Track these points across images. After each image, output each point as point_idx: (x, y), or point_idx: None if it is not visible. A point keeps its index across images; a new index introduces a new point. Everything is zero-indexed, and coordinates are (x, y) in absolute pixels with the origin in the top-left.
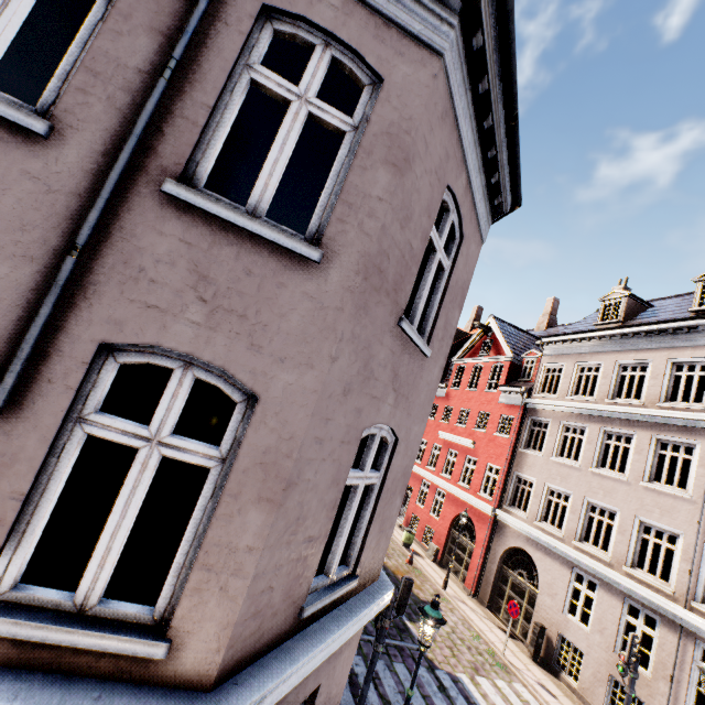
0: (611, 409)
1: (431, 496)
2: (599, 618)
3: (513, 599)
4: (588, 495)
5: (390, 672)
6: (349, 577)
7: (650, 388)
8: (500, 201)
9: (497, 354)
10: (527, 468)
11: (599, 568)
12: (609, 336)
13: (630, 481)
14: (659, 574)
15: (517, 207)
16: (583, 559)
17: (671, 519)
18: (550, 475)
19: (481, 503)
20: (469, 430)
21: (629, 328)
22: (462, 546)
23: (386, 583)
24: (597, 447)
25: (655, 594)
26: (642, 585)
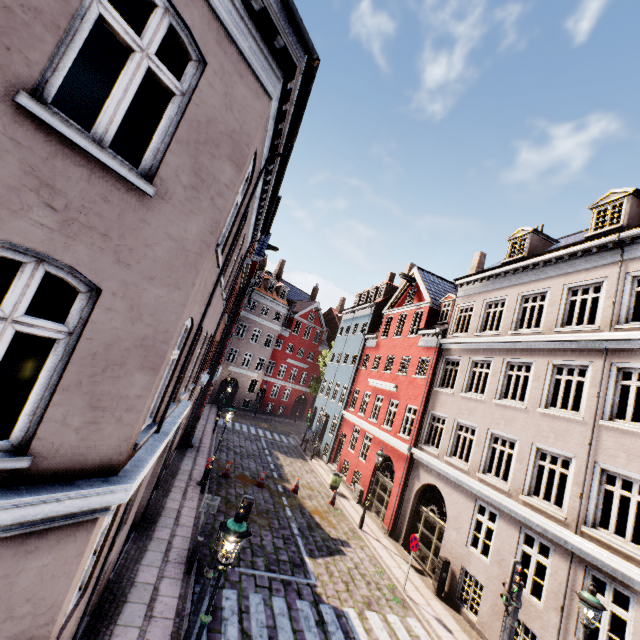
0: (513, 339)
1: (360, 441)
2: (498, 549)
3: (425, 536)
4: (491, 426)
5: (265, 606)
6: (7, 455)
7: (548, 315)
8: (284, 45)
9: (419, 301)
10: (440, 406)
11: (498, 498)
12: (513, 270)
13: (528, 409)
14: (553, 500)
15: (314, 61)
16: (484, 490)
17: (564, 443)
18: (459, 410)
19: (400, 443)
20: (394, 375)
21: (530, 260)
22: (383, 487)
23: (126, 479)
24: (500, 379)
25: (548, 520)
26: (537, 512)
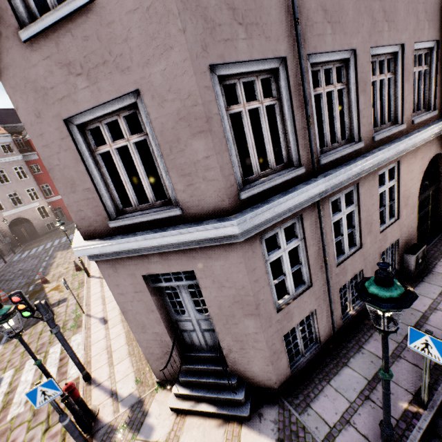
0: None
1: None
2: None
3: None
4: None
5: None
6: None
7: None
8: None
9: None
10: None
11: None
12: None
13: None
14: None
15: None
16: None
17: None
18: None
19: None
20: None
21: None
22: None
23: None
24: None
25: None
26: None
